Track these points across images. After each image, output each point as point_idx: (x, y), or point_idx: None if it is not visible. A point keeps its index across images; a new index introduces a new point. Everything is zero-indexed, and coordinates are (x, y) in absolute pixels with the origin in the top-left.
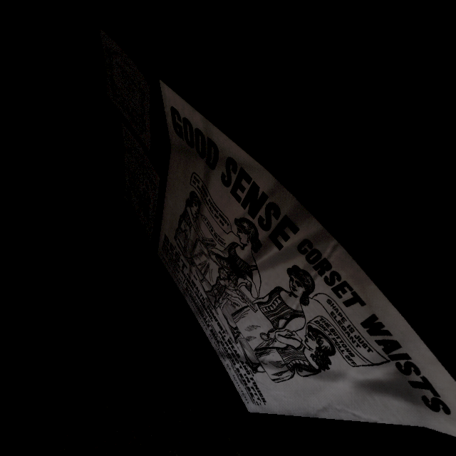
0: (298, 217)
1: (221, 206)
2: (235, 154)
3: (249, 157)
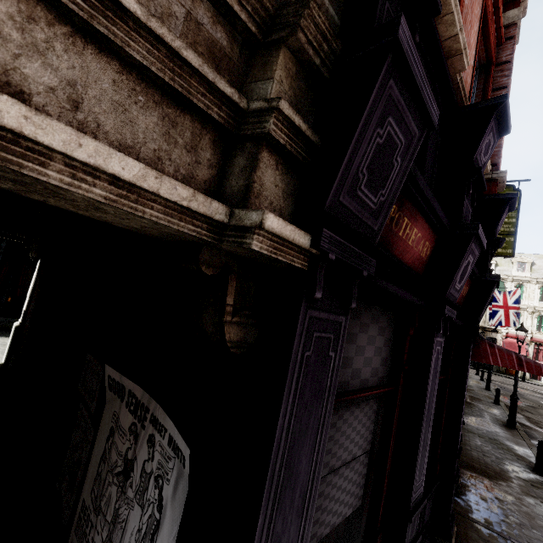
0: (150, 403)
1: (124, 424)
2: (131, 386)
3: (135, 384)
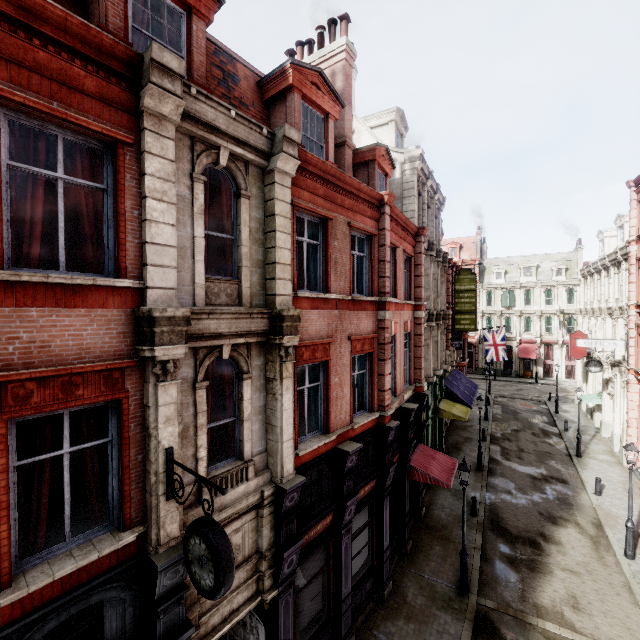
0: None
1: None
2: None
3: None
